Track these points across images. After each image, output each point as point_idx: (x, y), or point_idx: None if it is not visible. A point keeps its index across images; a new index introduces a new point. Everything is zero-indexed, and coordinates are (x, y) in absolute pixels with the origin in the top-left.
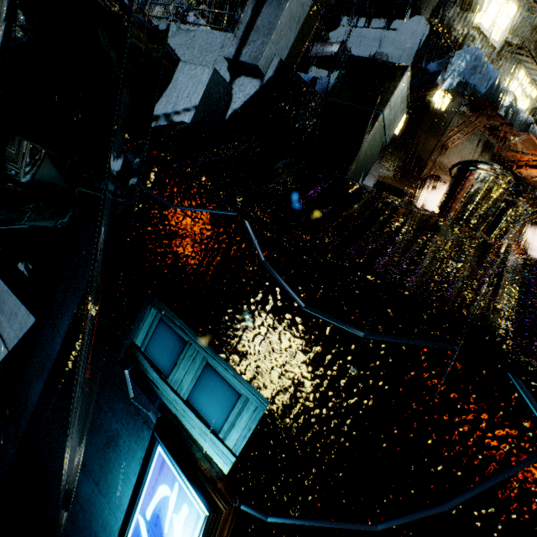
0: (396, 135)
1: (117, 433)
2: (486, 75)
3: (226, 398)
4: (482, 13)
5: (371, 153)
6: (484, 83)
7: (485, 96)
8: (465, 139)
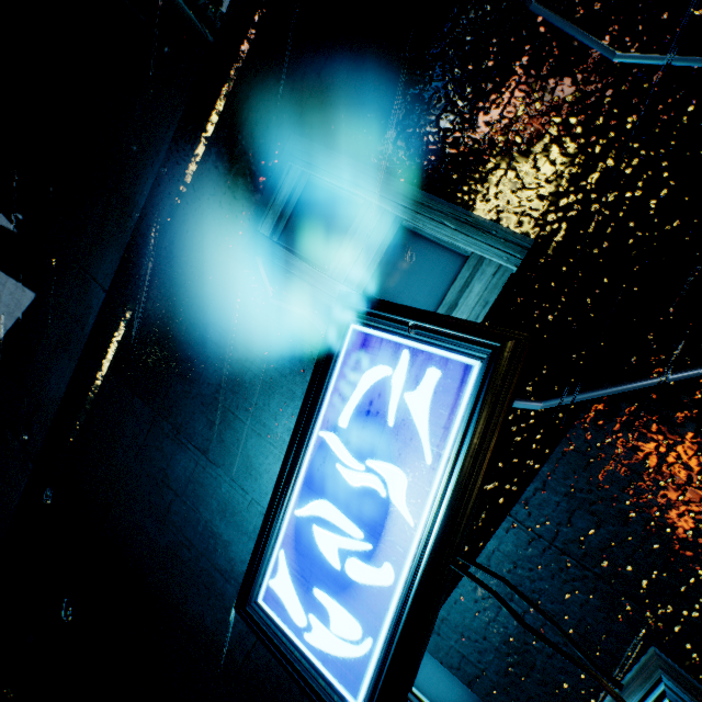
0: None
1: (238, 367)
2: None
3: (438, 270)
4: None
5: None
6: None
7: None
8: None
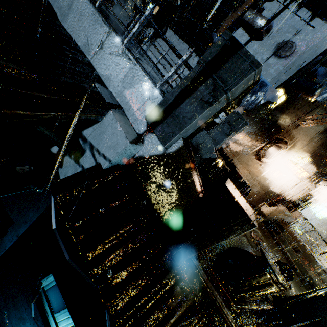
0: (271, 109)
1: (25, 318)
2: None
3: None
4: None
5: None
6: None
7: None
8: (315, 123)
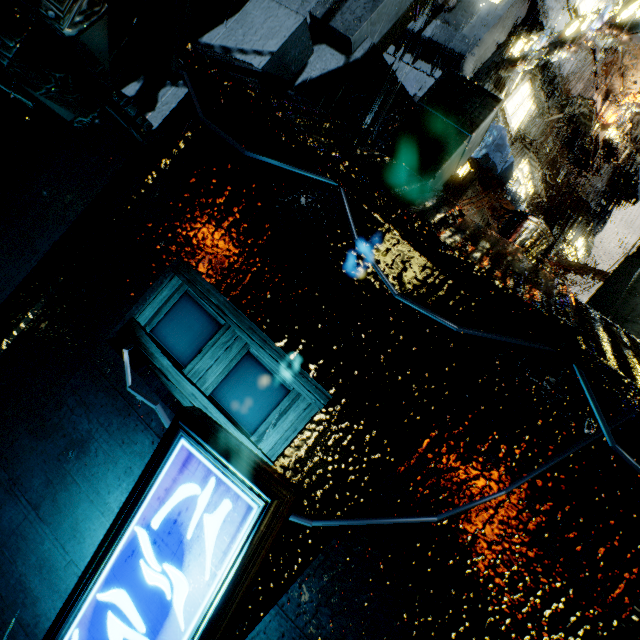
0: None
1: (87, 435)
2: (504, 157)
3: (268, 394)
4: (509, 99)
5: (444, 176)
6: (502, 164)
7: (500, 176)
8: (472, 213)
